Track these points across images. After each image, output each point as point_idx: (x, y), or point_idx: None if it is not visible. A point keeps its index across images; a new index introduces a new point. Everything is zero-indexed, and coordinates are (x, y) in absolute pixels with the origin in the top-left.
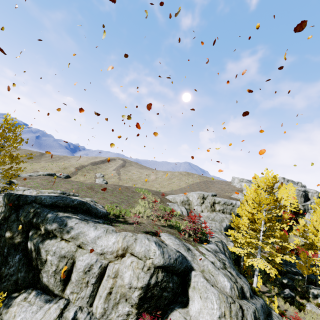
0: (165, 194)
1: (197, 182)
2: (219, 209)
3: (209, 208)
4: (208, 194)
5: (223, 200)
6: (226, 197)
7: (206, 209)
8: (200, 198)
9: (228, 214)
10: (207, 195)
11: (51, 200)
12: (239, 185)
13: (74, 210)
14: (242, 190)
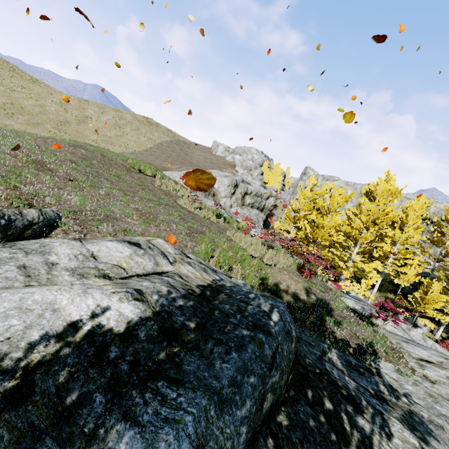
0: (157, 168)
1: (167, 142)
2: (249, 202)
3: (240, 201)
4: (239, 180)
5: (255, 189)
6: (244, 182)
7: (236, 203)
8: (231, 185)
9: (256, 209)
10: (239, 181)
11: (241, 414)
12: (231, 158)
13: (294, 370)
14: (235, 165)
